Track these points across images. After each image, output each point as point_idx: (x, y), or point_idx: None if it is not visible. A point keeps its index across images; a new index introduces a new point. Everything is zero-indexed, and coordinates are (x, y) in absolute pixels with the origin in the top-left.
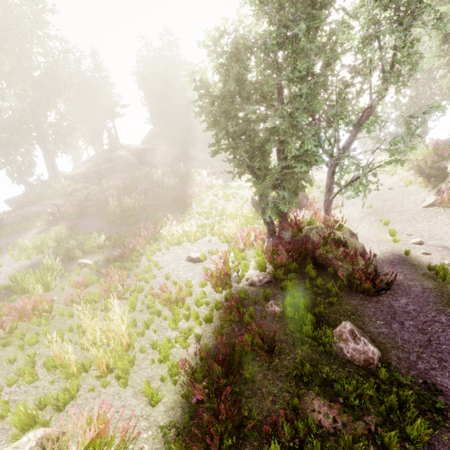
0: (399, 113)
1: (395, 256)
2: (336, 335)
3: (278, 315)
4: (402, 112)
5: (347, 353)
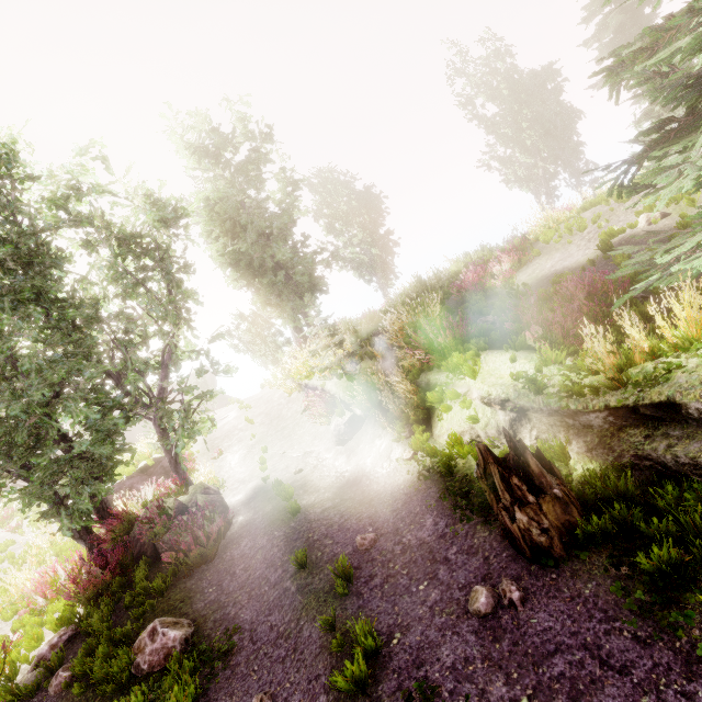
0: (250, 326)
1: (256, 491)
2: (135, 650)
3: (64, 685)
4: (252, 324)
5: (144, 664)
